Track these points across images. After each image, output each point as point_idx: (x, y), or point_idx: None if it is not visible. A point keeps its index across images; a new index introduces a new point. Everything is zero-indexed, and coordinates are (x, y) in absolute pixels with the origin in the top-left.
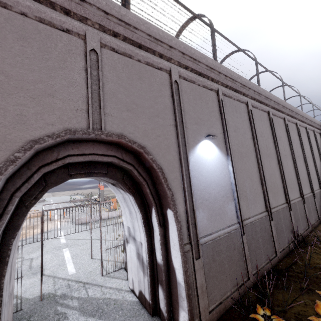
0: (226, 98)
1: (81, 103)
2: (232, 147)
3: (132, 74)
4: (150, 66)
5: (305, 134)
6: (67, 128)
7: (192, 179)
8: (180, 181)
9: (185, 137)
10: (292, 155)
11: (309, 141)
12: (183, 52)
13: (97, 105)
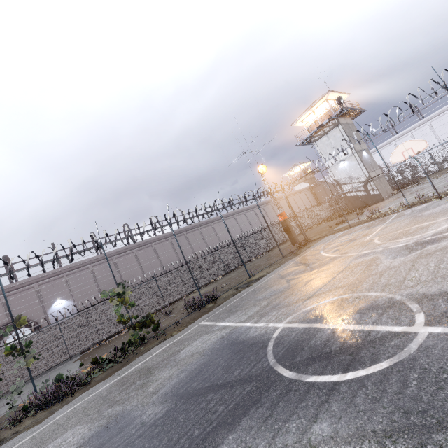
0: (72, 275)
1: (4, 316)
2: (77, 294)
3: (19, 298)
4: (25, 291)
5: (167, 245)
6: (2, 323)
7: (51, 317)
8: (45, 320)
9: (44, 306)
10: (141, 270)
11: (173, 247)
12: (37, 278)
13: (8, 314)
